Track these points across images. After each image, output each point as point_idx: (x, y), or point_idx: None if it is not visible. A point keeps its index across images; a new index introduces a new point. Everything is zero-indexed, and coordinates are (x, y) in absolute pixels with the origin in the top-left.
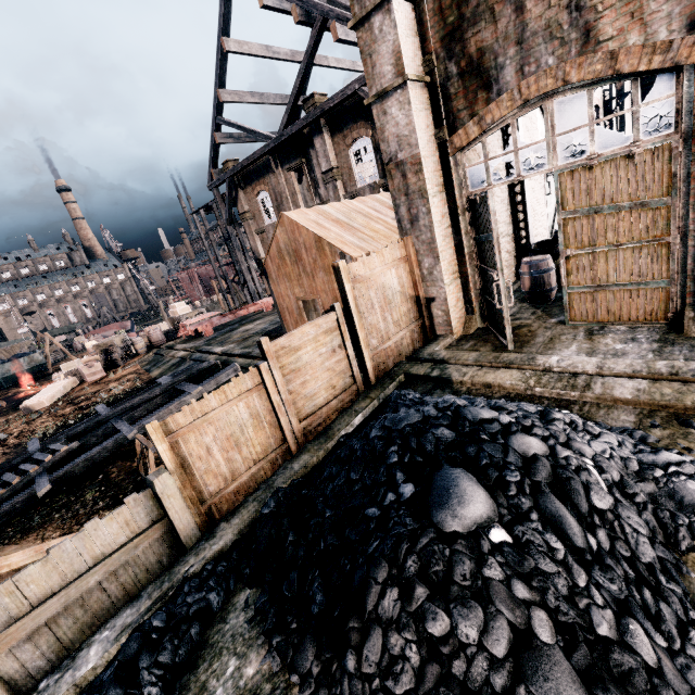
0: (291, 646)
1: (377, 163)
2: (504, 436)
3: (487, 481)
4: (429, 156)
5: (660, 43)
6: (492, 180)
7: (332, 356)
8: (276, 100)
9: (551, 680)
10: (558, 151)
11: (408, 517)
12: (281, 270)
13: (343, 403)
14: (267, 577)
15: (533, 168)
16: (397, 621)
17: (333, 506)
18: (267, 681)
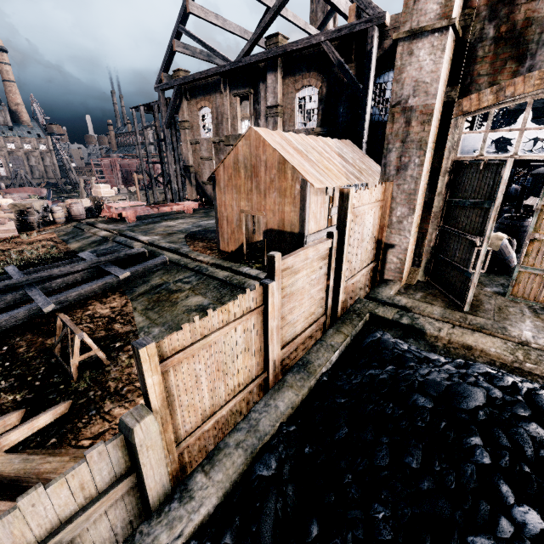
0: None
1: (318, 112)
2: None
3: None
4: (437, 111)
5: None
6: (485, 152)
7: (317, 284)
8: (236, 30)
9: None
10: None
11: None
12: (232, 181)
13: (312, 332)
14: None
15: (532, 151)
16: None
17: (388, 502)
18: None
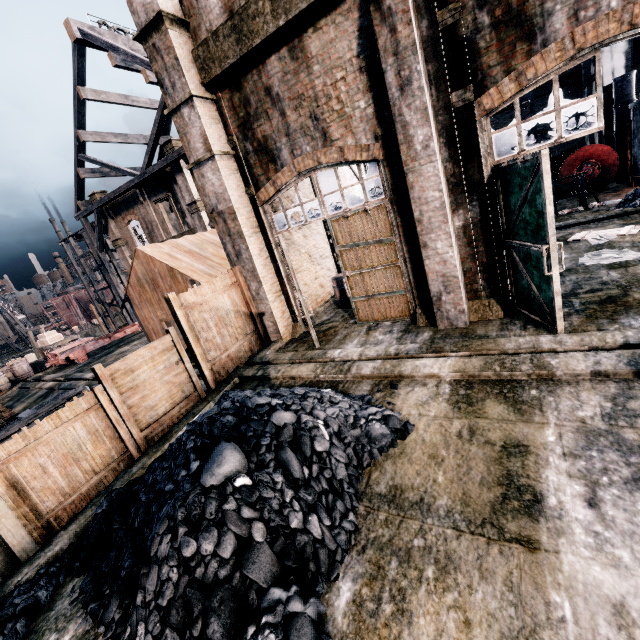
0: (102, 607)
1: None
2: (269, 414)
3: (248, 448)
4: (242, 207)
5: (364, 146)
6: (291, 224)
7: (171, 371)
8: (140, 140)
9: (256, 563)
10: (327, 206)
11: (189, 484)
12: (143, 297)
13: (186, 409)
14: (93, 563)
15: (315, 217)
16: (167, 556)
17: (148, 492)
18: (80, 639)
